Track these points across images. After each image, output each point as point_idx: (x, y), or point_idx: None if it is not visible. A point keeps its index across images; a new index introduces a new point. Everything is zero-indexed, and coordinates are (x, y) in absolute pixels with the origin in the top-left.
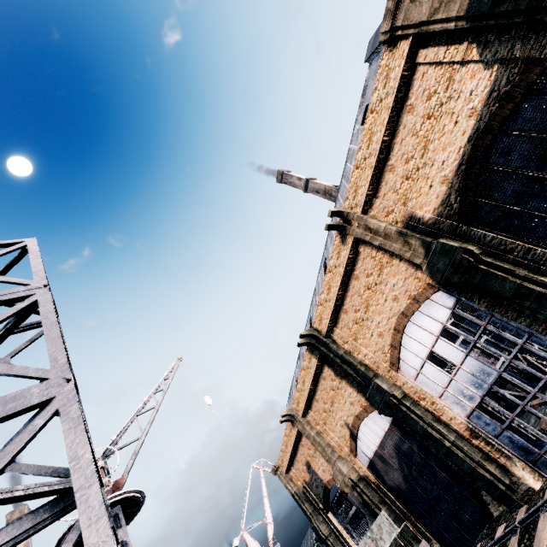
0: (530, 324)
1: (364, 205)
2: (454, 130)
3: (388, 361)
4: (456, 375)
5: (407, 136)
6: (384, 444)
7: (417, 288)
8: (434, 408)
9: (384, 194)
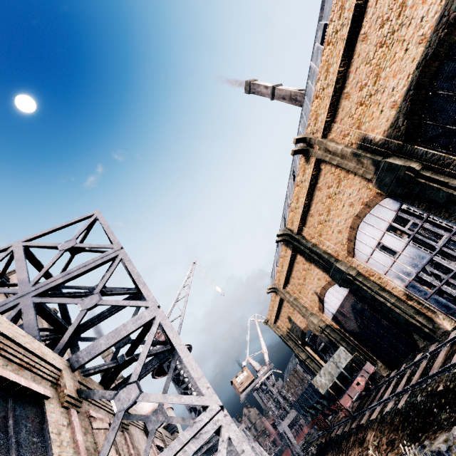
0: None
1: (324, 130)
2: (404, 57)
3: (346, 250)
4: (398, 259)
5: (361, 65)
6: (343, 305)
7: (369, 196)
8: (380, 281)
9: (340, 119)
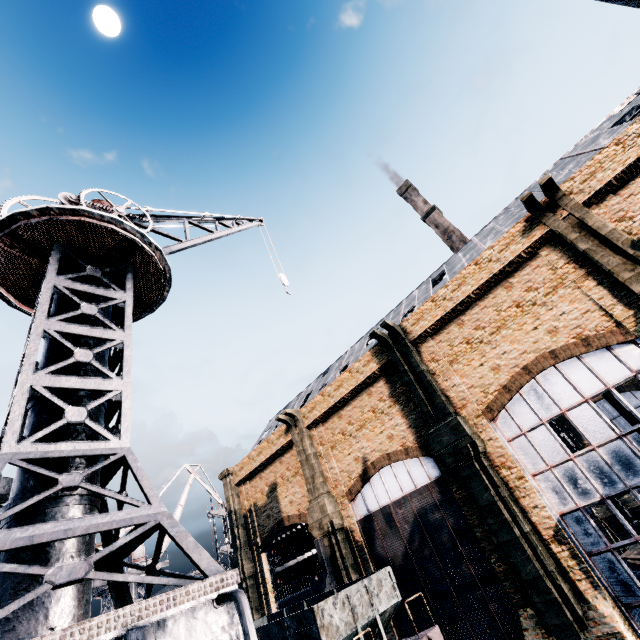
0: None
1: (594, 195)
2: None
3: (485, 404)
4: (581, 457)
5: None
6: (404, 502)
7: (599, 328)
8: (518, 484)
9: (631, 193)
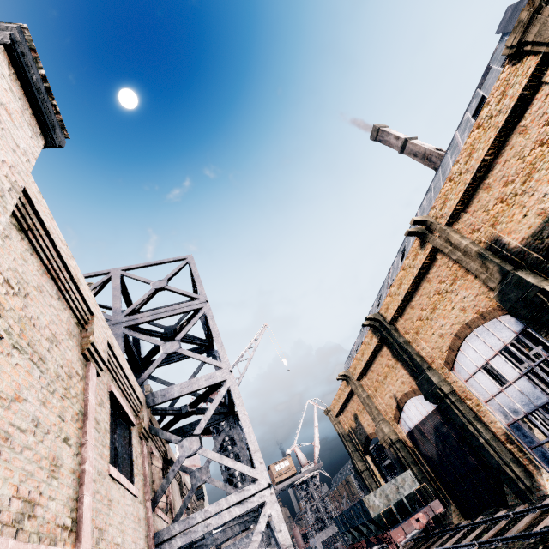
0: None
1: (450, 218)
2: None
3: (444, 359)
4: (506, 389)
5: (512, 158)
6: (425, 422)
7: (487, 306)
8: (478, 409)
9: (473, 211)
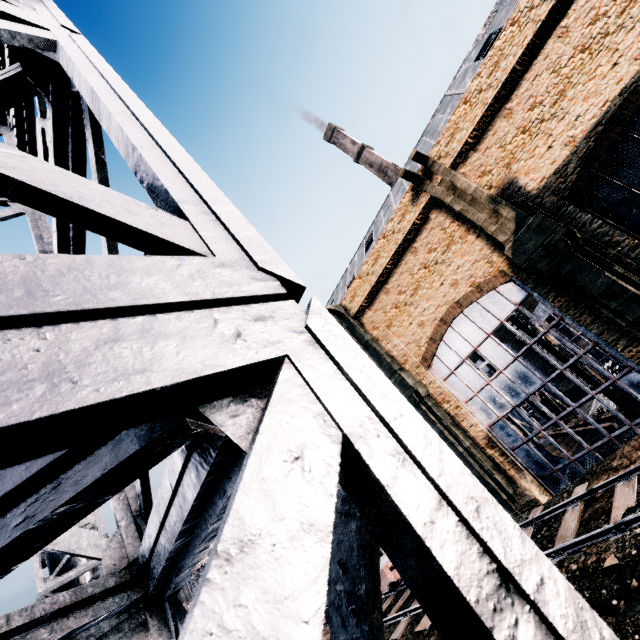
0: (601, 332)
1: (457, 156)
2: (608, 74)
3: (420, 355)
4: (494, 380)
5: (544, 71)
6: None
7: (486, 274)
8: (457, 412)
9: (486, 147)
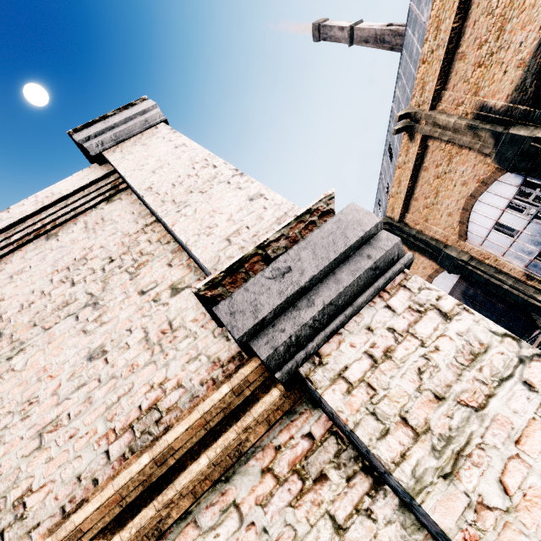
0: None
1: (432, 101)
2: (536, 4)
3: (457, 234)
4: (518, 238)
5: (480, 16)
6: (452, 292)
7: (486, 172)
8: (497, 264)
9: (453, 85)
